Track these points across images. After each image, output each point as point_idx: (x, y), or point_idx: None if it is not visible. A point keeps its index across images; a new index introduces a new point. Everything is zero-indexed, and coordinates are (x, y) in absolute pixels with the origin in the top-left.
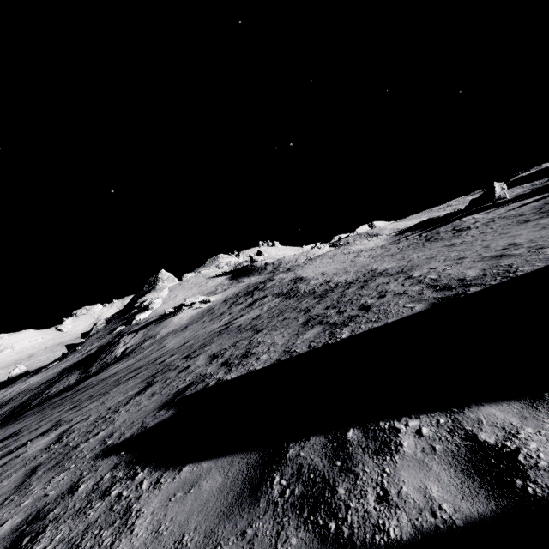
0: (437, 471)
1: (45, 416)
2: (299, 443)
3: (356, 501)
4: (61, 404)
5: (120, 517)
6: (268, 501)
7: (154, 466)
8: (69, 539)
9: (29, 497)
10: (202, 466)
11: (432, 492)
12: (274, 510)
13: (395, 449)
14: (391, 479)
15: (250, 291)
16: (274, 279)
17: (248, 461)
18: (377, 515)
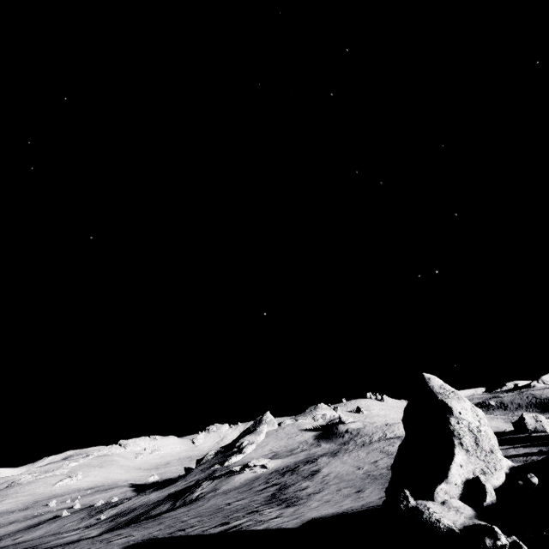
0: None
1: (132, 530)
2: None
3: None
4: (141, 526)
5: None
6: None
7: None
8: None
9: None
10: None
11: None
12: None
13: None
14: None
15: (290, 469)
16: (315, 461)
17: None
18: None
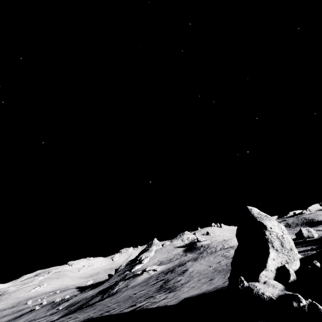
0: None
1: (77, 314)
2: None
3: None
4: (83, 311)
5: None
6: None
7: None
8: None
9: None
10: None
11: None
12: None
13: None
14: None
15: (170, 270)
16: (184, 264)
17: None
18: None
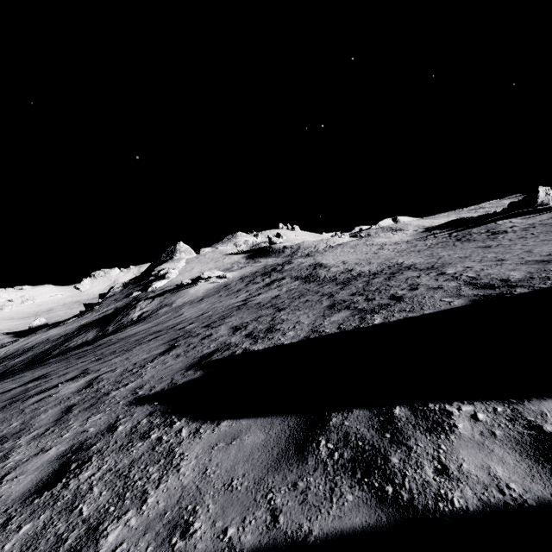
0: (500, 454)
1: (71, 364)
2: (342, 413)
3: (412, 470)
4: (84, 356)
5: (164, 457)
6: (317, 460)
7: (191, 418)
8: (116, 469)
9: (69, 431)
10: (240, 423)
11: (497, 472)
12: (324, 469)
13: (450, 430)
14: (449, 456)
15: (267, 271)
16: (293, 262)
17: (289, 424)
18: (437, 486)
